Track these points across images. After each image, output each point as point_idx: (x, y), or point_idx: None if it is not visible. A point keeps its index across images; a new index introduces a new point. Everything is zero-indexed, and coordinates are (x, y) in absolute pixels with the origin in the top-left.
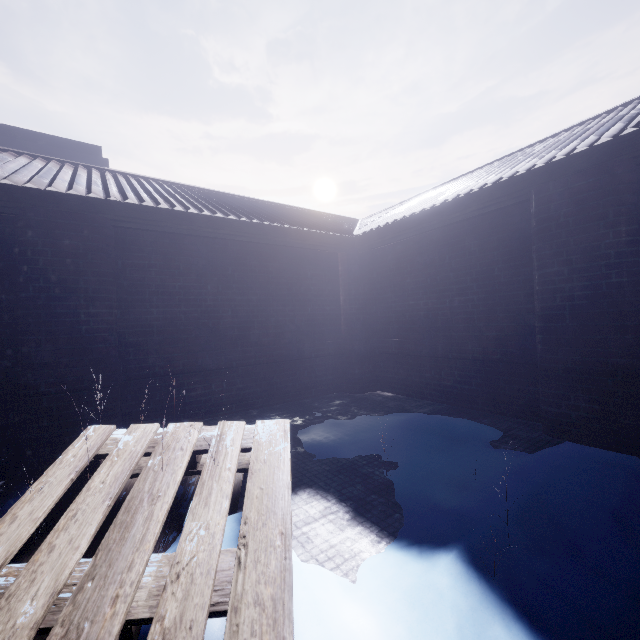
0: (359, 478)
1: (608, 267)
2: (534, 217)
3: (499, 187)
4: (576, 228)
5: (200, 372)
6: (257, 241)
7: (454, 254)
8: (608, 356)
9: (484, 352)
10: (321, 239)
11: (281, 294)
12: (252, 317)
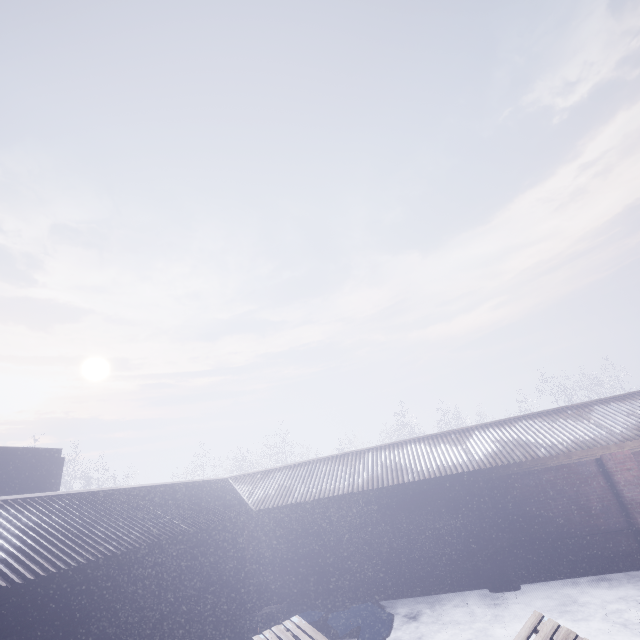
0: (308, 636)
1: (353, 533)
2: (332, 513)
3: (320, 499)
4: (344, 520)
5: (199, 622)
6: (224, 529)
7: (304, 521)
8: (357, 564)
9: (320, 568)
10: (243, 517)
11: (225, 556)
12: (216, 576)
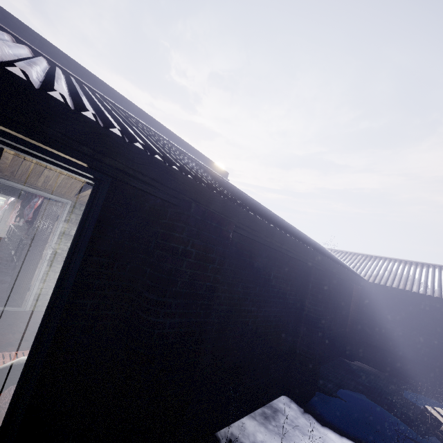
0: None
1: None
2: None
3: None
4: None
5: None
6: (351, 282)
7: (426, 315)
8: None
9: (439, 367)
10: (360, 281)
11: (340, 304)
12: (333, 315)
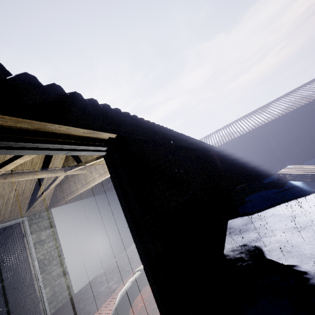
0: None
1: (286, 137)
2: (268, 132)
3: (257, 128)
4: (277, 132)
5: None
6: (212, 150)
7: (247, 144)
8: (293, 150)
9: (265, 162)
10: (214, 149)
11: None
12: None
